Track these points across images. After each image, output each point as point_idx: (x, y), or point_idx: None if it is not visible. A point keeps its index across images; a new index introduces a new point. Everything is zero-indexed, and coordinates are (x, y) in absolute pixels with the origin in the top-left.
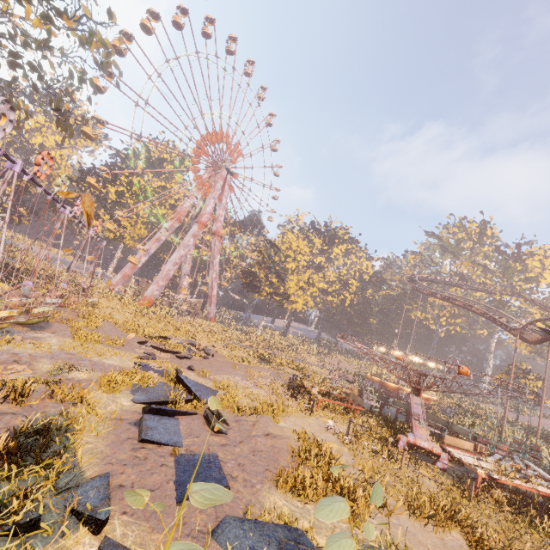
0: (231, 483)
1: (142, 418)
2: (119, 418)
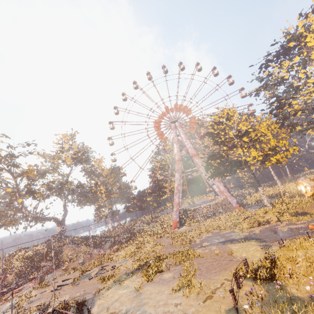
0: None
1: None
2: None
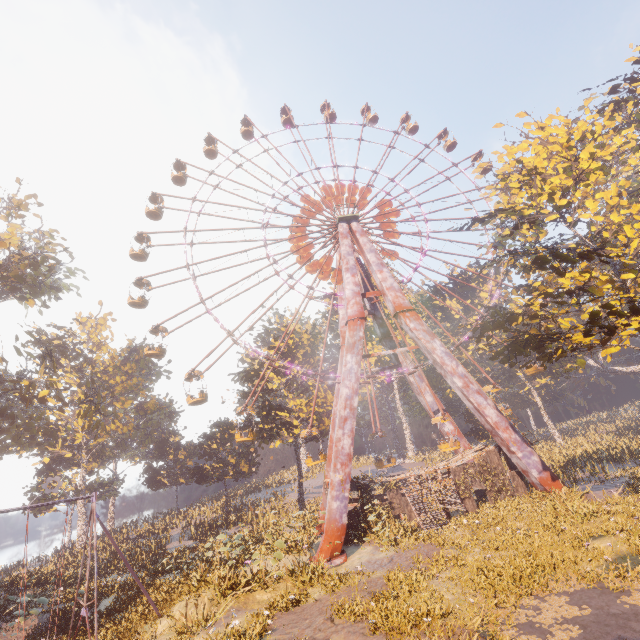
0: None
1: None
2: None
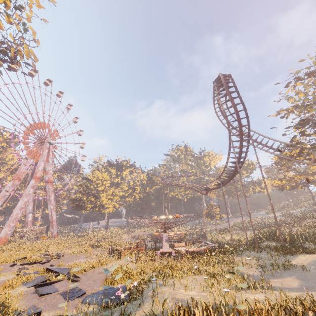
0: (86, 291)
1: (36, 290)
2: (24, 294)
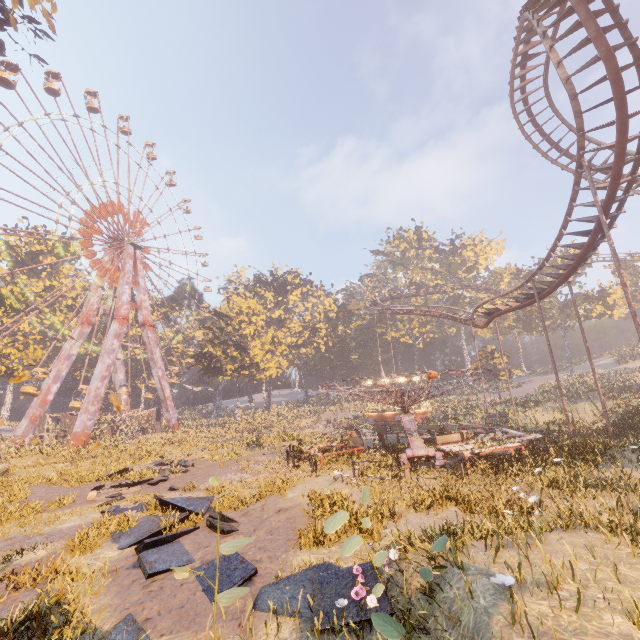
0: (257, 565)
1: (139, 557)
2: (113, 570)
